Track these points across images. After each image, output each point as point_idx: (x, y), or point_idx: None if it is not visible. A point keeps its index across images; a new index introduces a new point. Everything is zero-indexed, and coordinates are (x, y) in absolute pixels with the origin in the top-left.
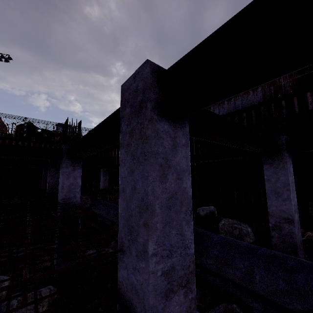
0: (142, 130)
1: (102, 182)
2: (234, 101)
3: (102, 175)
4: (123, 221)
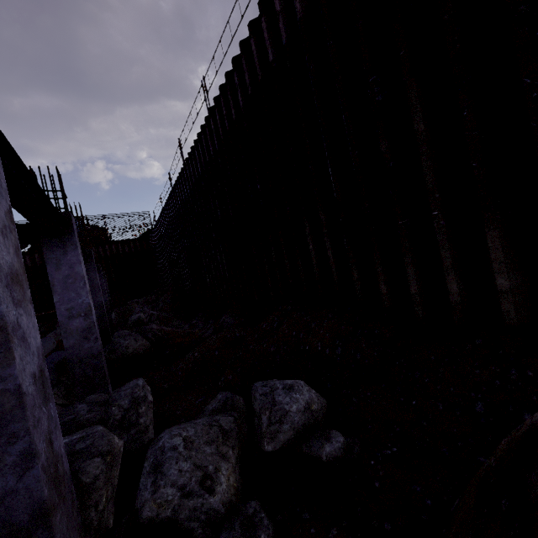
0: None
1: None
2: None
3: None
4: None
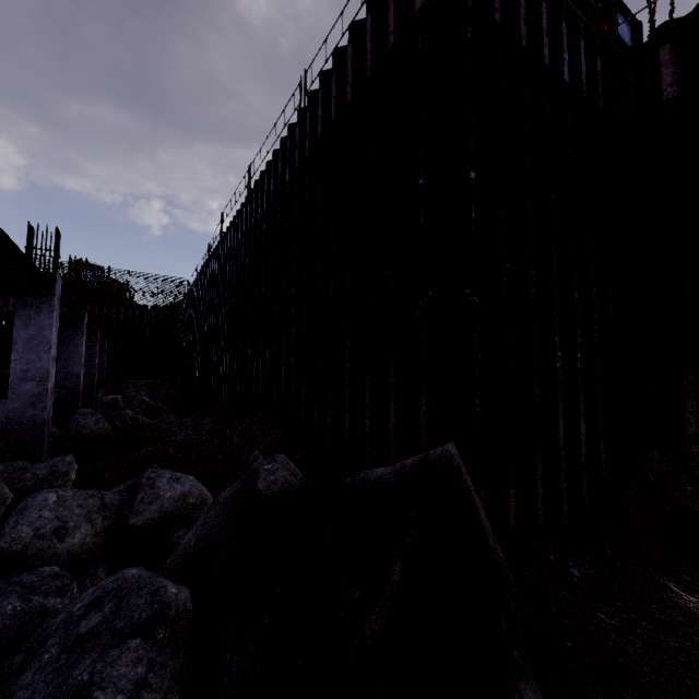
0: None
1: None
2: None
3: None
4: None
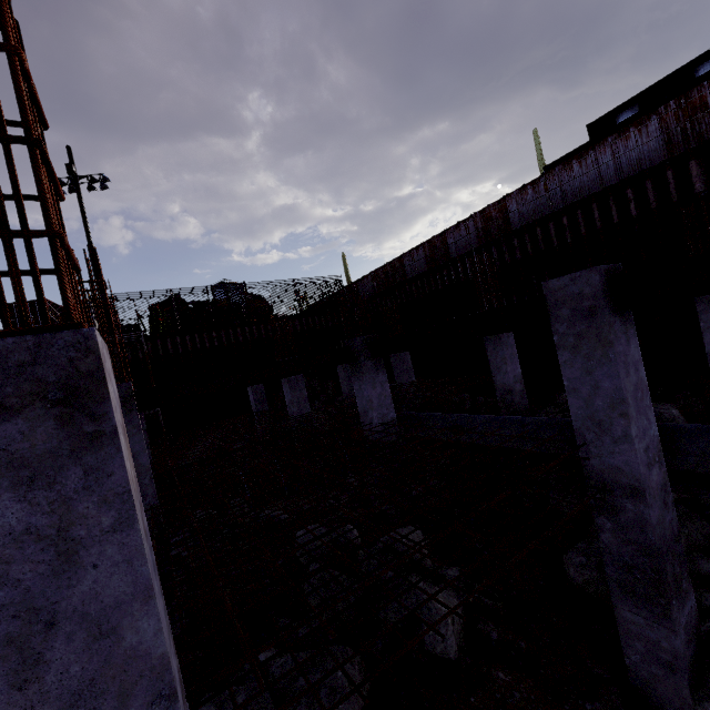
0: (600, 334)
1: (344, 380)
2: (596, 159)
3: (341, 368)
4: (582, 418)
